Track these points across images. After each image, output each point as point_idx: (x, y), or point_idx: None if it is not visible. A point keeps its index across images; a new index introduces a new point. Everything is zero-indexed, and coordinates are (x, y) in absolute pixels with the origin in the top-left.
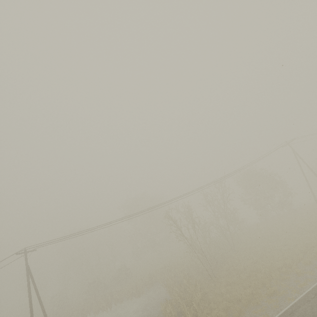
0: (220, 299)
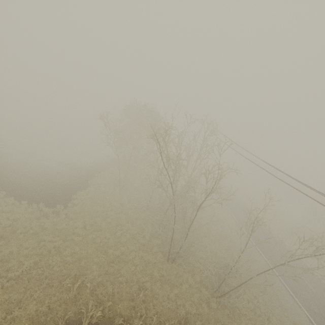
0: (274, 321)
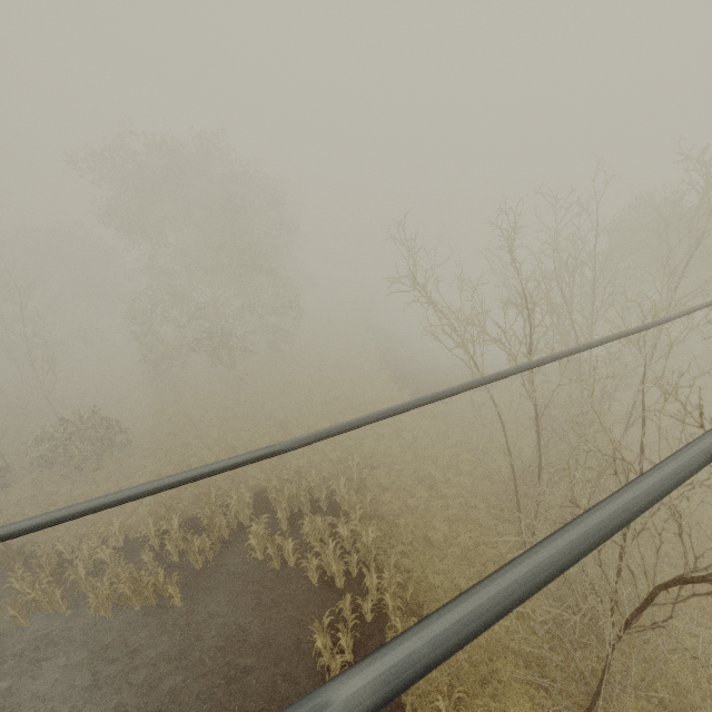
0: None
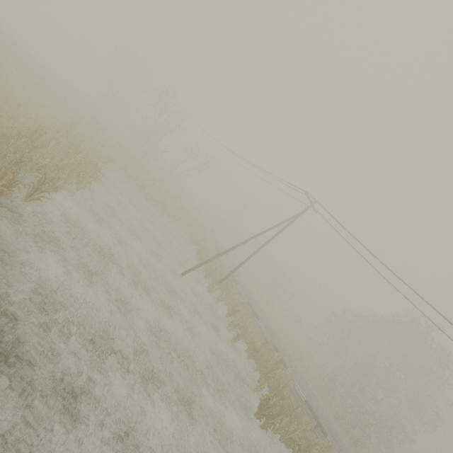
0: None
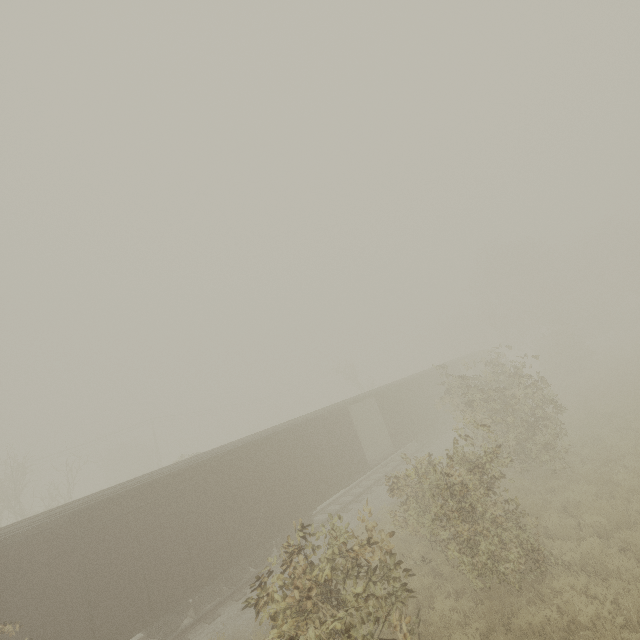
0: None
